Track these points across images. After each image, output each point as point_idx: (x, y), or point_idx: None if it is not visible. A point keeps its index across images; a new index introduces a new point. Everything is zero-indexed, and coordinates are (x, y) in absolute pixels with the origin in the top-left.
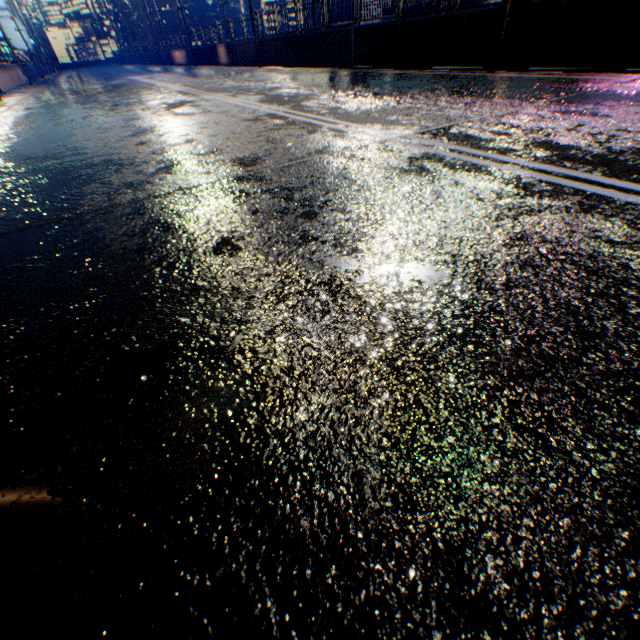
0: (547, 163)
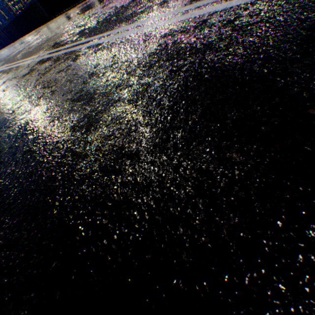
0: (74, 42)
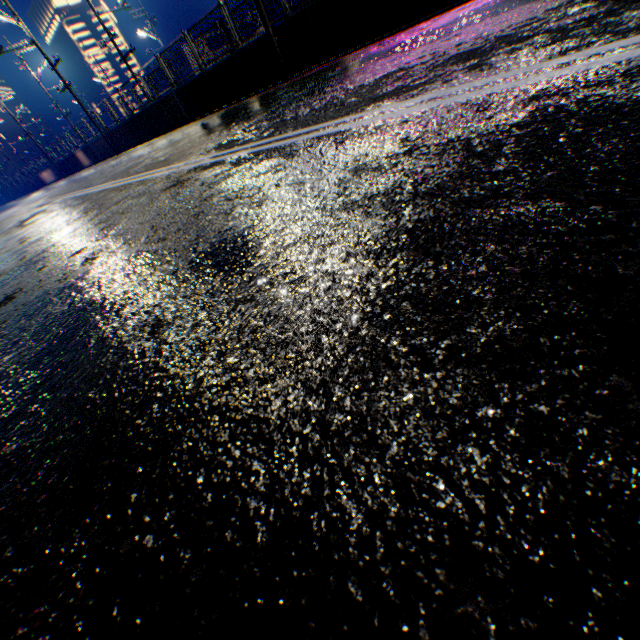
0: (267, 138)
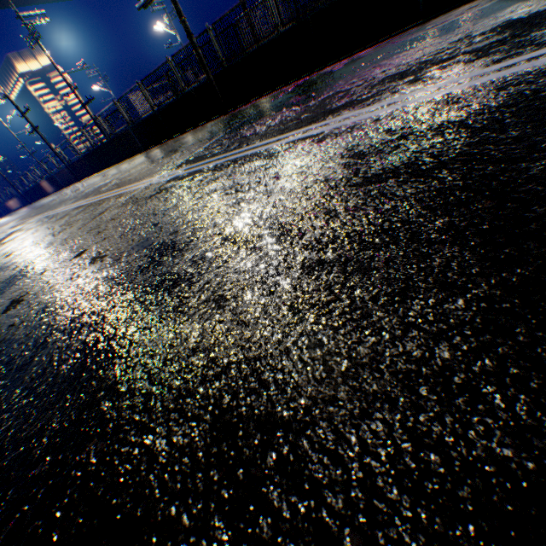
0: (235, 150)
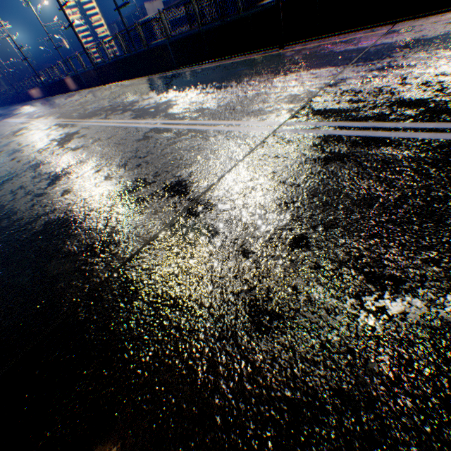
0: (427, 120)
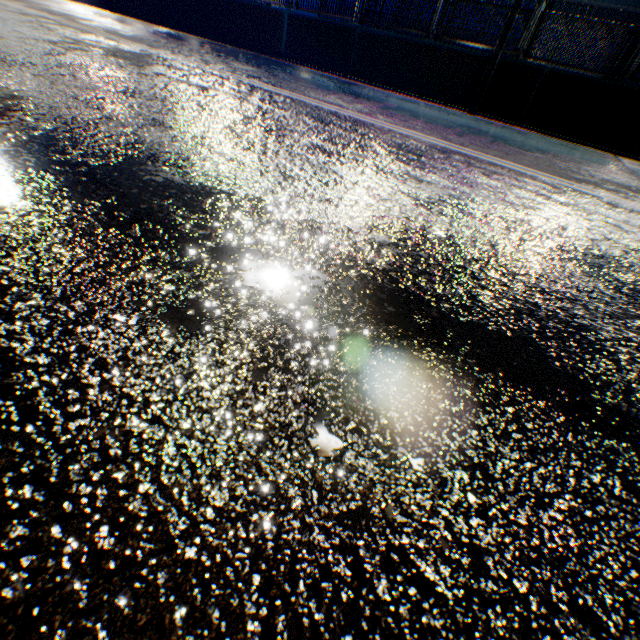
0: None
